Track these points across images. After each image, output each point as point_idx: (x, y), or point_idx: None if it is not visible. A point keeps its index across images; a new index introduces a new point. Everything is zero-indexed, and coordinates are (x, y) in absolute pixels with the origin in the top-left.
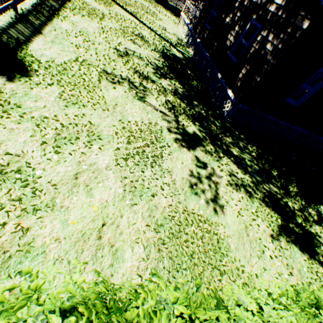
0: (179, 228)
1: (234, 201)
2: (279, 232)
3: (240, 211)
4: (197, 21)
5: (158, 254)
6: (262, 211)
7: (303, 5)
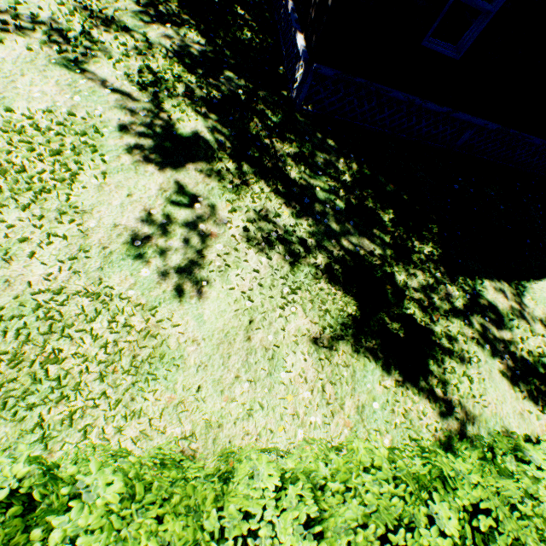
0: (50, 325)
1: (238, 271)
2: (343, 333)
3: (251, 291)
4: None
5: None
6: (310, 292)
7: None
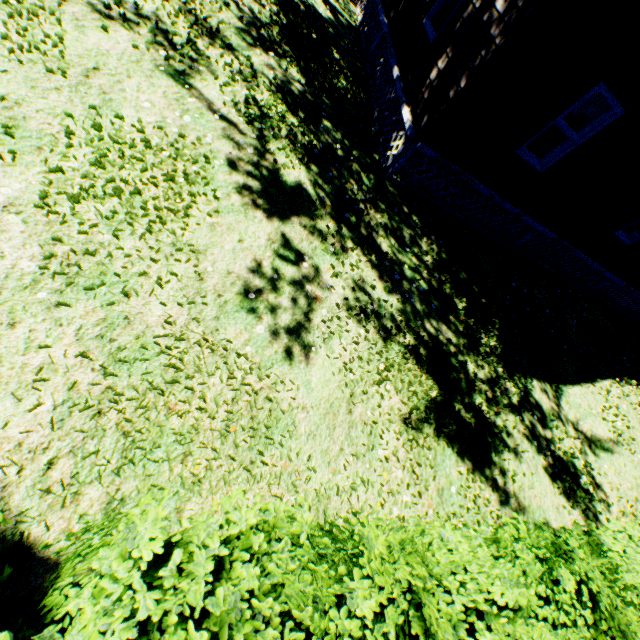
0: (174, 374)
1: (342, 341)
2: (427, 416)
3: (351, 363)
4: None
5: (94, 421)
6: (401, 371)
7: None
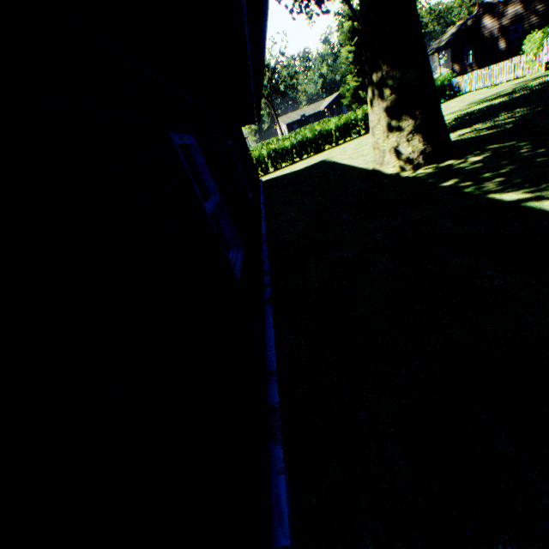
0: None
1: None
2: None
3: None
4: (453, 73)
5: None
6: None
7: (535, 4)
